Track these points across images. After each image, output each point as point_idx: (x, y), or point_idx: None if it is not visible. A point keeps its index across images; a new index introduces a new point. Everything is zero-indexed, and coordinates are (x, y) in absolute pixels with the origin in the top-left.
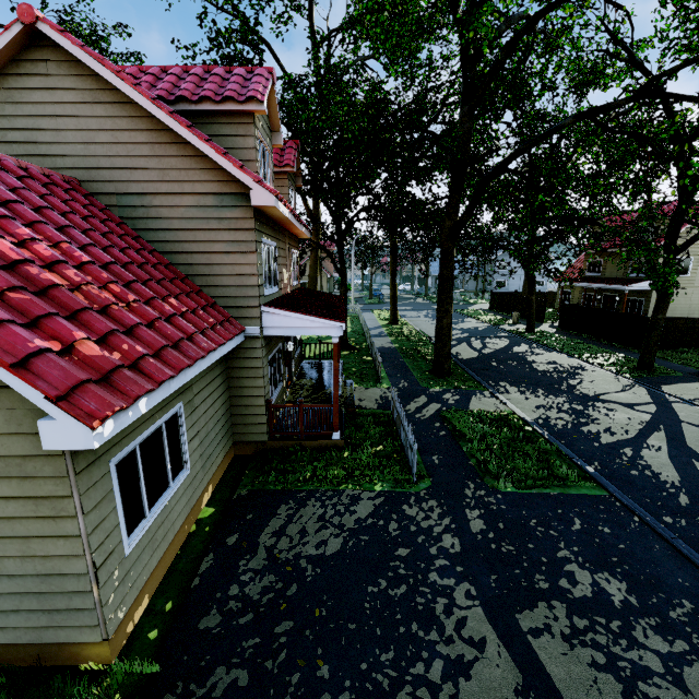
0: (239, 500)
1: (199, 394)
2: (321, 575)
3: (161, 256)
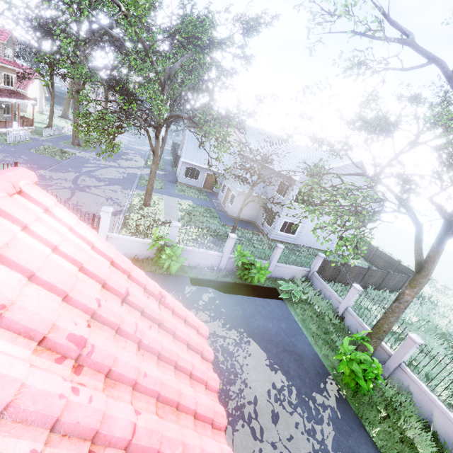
0: None
1: None
2: None
3: None
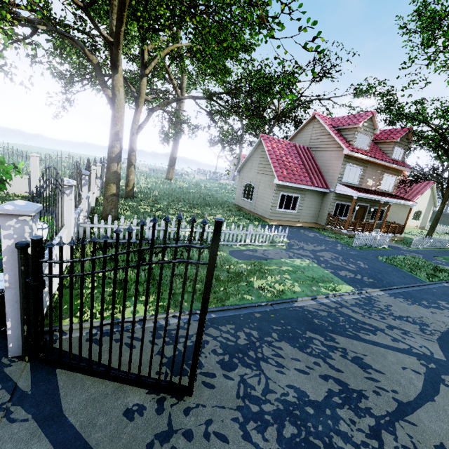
0: (304, 227)
1: (307, 198)
2: (303, 234)
3: (318, 166)
